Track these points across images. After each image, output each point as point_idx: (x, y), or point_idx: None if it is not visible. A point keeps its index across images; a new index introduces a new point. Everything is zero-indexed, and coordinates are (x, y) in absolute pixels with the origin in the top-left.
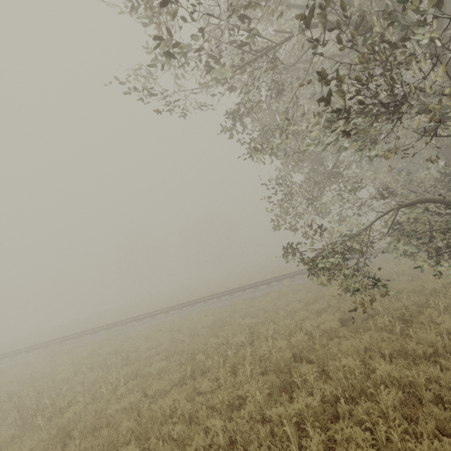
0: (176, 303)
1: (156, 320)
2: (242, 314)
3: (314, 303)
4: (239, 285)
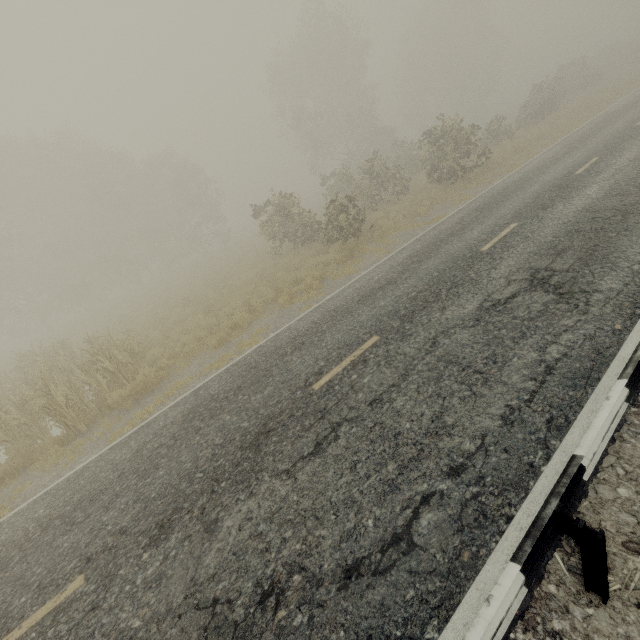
0: None
1: None
2: None
3: None
4: None
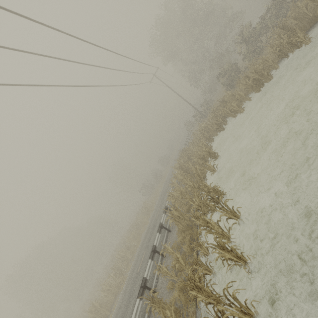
0: None
1: None
2: None
3: None
4: None
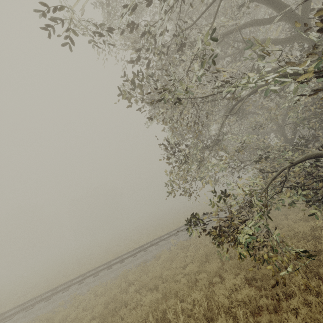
0: (61, 281)
1: (31, 313)
2: (138, 287)
3: (206, 260)
4: (127, 247)
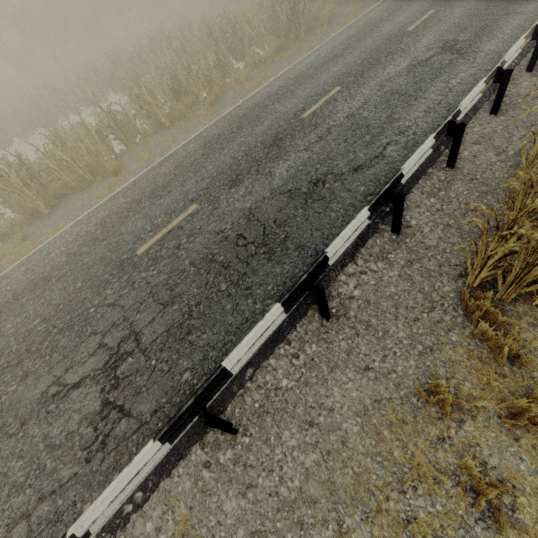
0: None
1: None
2: None
3: None
4: None
